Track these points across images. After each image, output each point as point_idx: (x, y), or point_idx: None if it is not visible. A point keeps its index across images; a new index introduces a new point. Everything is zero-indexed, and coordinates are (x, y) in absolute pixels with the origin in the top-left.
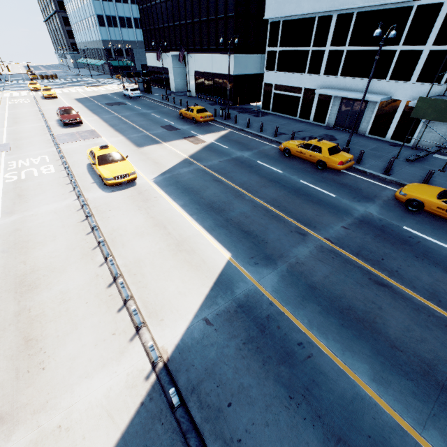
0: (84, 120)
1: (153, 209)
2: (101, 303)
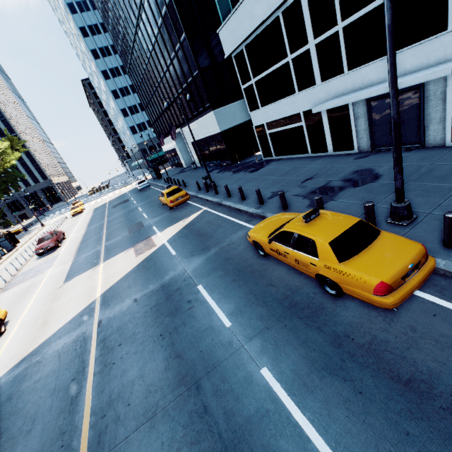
0: (68, 239)
1: None
2: None
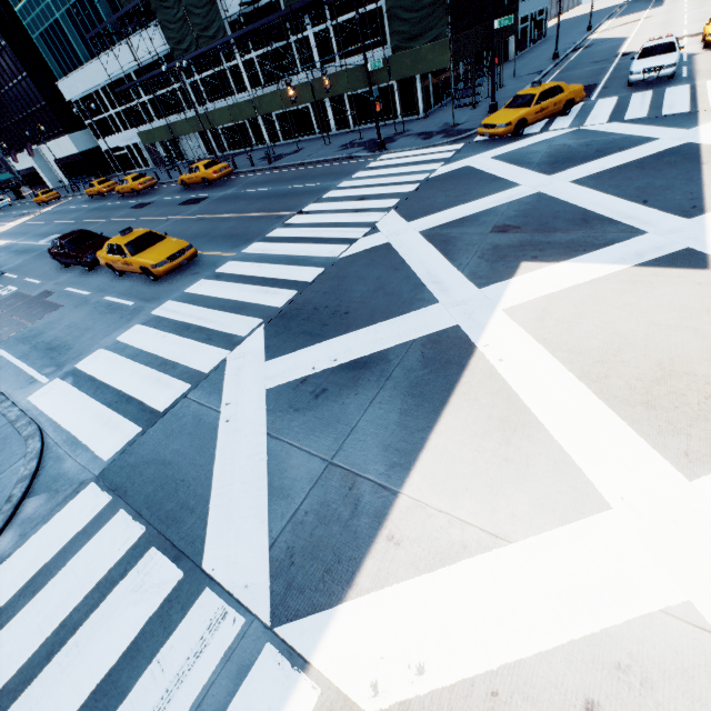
0: None
1: None
2: None
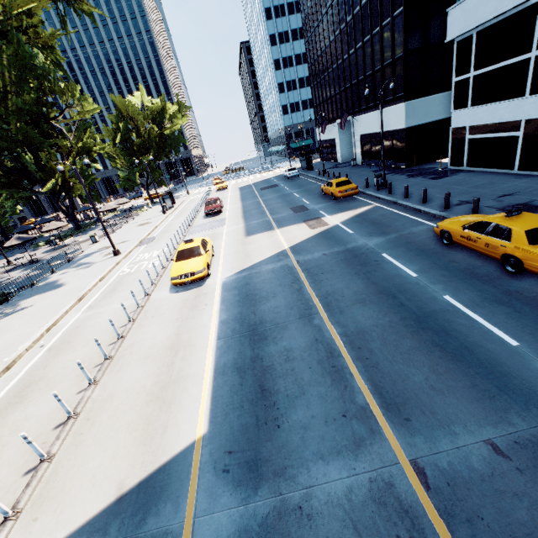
0: (227, 208)
1: (188, 322)
2: (29, 450)
